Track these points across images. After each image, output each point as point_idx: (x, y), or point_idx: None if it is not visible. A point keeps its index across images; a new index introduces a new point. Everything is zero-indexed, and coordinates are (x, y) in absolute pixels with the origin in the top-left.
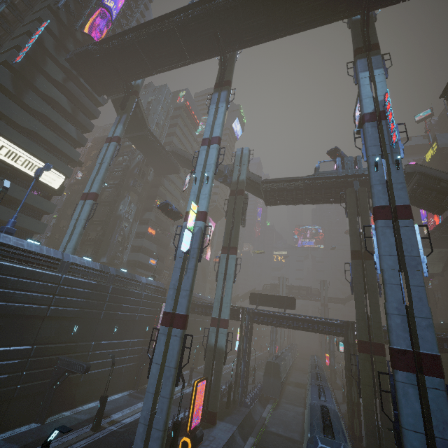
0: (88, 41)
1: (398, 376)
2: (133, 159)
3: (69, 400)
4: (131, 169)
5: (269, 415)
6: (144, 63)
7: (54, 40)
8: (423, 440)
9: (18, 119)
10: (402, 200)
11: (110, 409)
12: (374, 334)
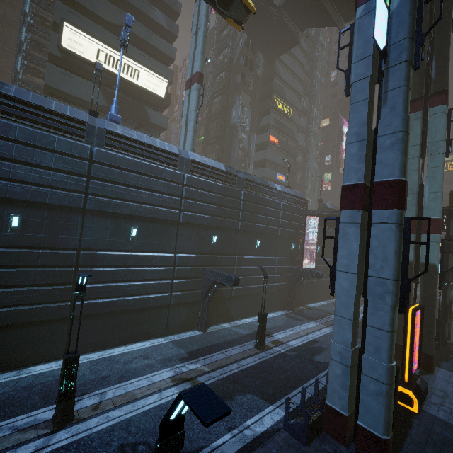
0: None
1: None
2: (235, 48)
3: (225, 312)
4: (235, 62)
5: None
6: None
7: None
8: None
9: (103, 13)
10: None
11: (270, 327)
12: None
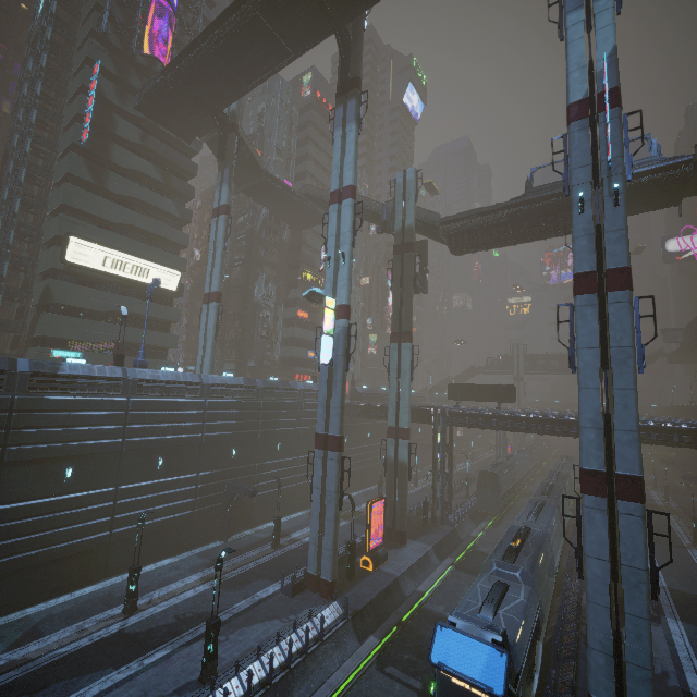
0: (154, 60)
1: (584, 501)
2: (256, 217)
3: (247, 520)
4: (258, 232)
5: (483, 534)
6: (232, 79)
7: (114, 82)
8: (607, 567)
9: (110, 216)
10: (616, 260)
11: (290, 528)
12: None
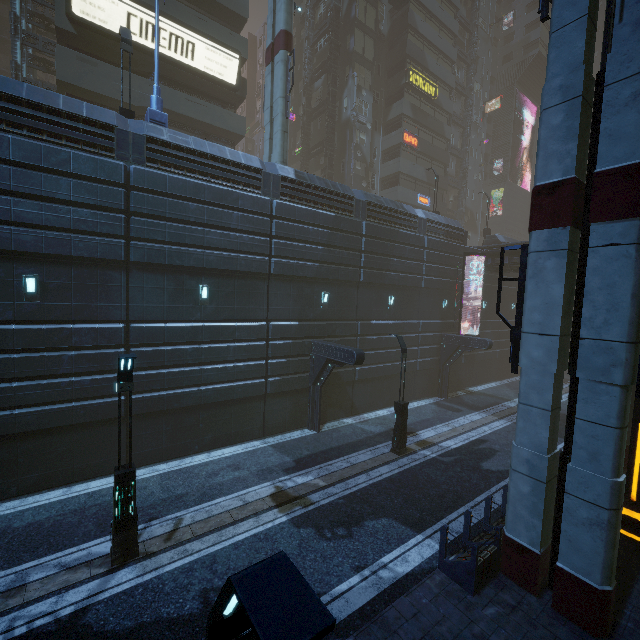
0: None
1: None
2: None
3: (346, 403)
4: (344, 14)
5: None
6: None
7: None
8: None
9: None
10: None
11: (413, 422)
12: None
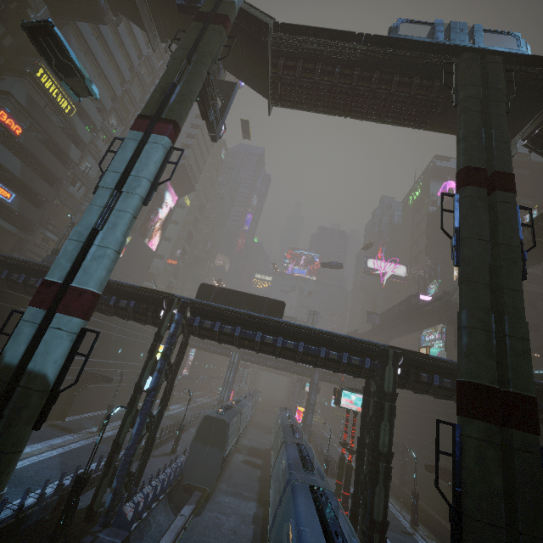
0: None
1: None
2: None
3: None
4: None
5: (180, 536)
6: None
7: None
8: None
9: None
10: None
11: None
12: (511, 370)
